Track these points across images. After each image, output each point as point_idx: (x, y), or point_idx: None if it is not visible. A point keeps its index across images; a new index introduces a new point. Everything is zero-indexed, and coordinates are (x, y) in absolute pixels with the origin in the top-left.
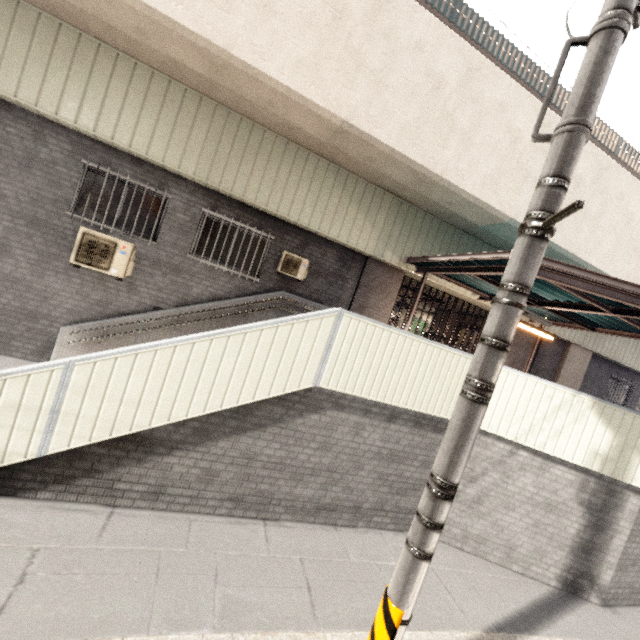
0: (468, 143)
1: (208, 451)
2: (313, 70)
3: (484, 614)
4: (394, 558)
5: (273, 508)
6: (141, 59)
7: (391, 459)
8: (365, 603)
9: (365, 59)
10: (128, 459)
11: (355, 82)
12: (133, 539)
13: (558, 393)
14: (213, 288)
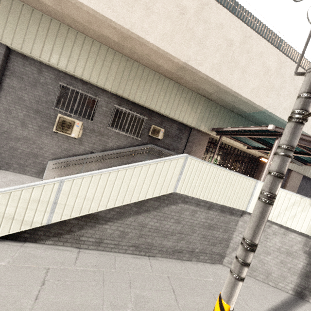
0: (244, 72)
1: (123, 222)
2: (170, 39)
3: (258, 307)
4: (211, 277)
5: (153, 251)
6: (88, 35)
7: (209, 228)
8: (201, 299)
9: (195, 33)
10: (86, 226)
11: (190, 44)
12: (90, 264)
13: (293, 197)
14: (118, 143)
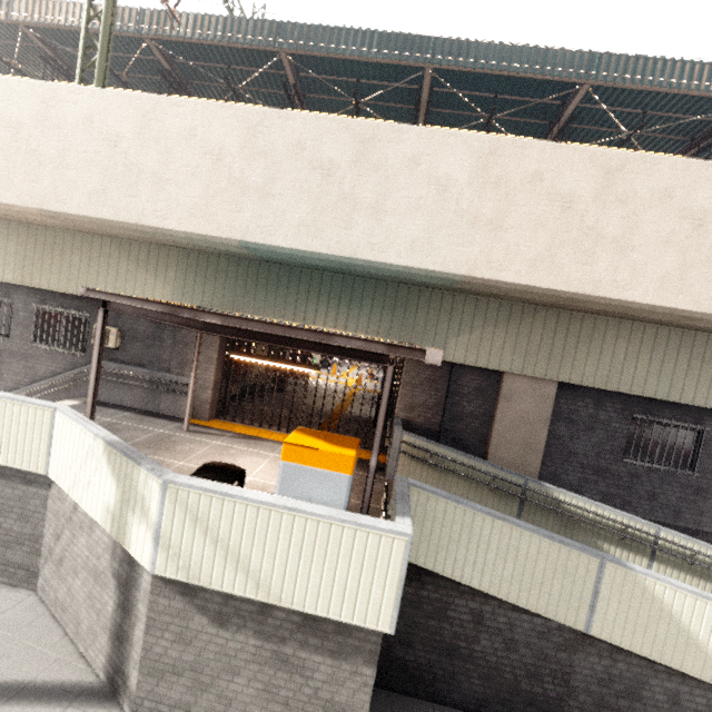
0: (161, 182)
1: None
2: (6, 181)
3: None
4: None
5: None
6: None
7: None
8: None
9: (44, 153)
10: None
11: (40, 175)
12: None
13: (87, 438)
14: (53, 367)
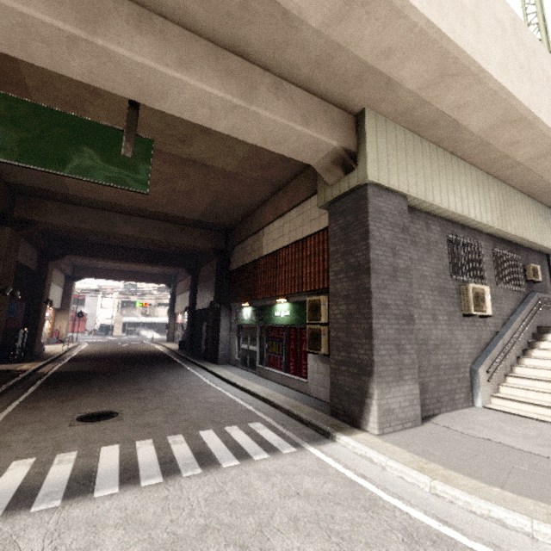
0: None
1: None
2: None
3: None
4: None
5: None
6: (469, 159)
7: None
8: None
9: None
10: None
11: None
12: None
13: None
14: (509, 305)
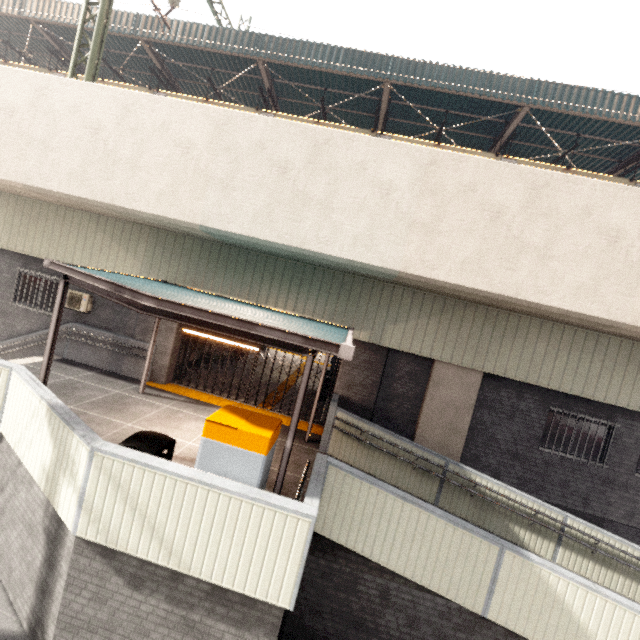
0: (135, 168)
1: None
2: None
3: None
4: None
5: None
6: None
7: None
8: None
9: (33, 135)
10: None
11: (28, 154)
12: None
13: (34, 399)
14: (29, 325)
